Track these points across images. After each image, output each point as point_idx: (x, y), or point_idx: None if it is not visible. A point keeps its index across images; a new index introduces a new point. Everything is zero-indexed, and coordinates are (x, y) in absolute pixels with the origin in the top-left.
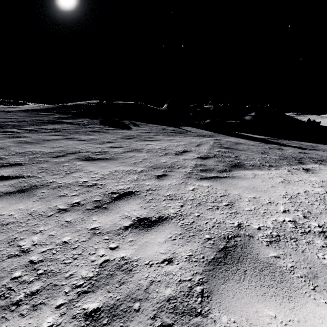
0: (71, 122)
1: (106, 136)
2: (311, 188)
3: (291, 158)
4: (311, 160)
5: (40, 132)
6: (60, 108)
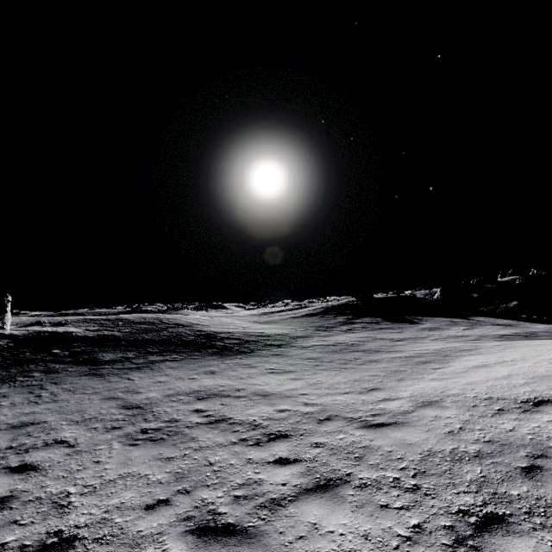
0: (362, 322)
1: (407, 330)
2: None
3: None
4: None
5: (357, 330)
6: (331, 309)
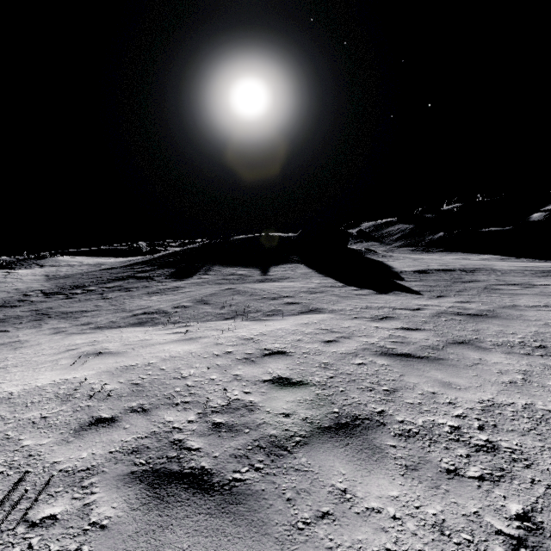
0: (141, 276)
1: (136, 292)
2: (81, 341)
3: (240, 312)
4: (258, 314)
5: (92, 292)
6: (163, 256)
